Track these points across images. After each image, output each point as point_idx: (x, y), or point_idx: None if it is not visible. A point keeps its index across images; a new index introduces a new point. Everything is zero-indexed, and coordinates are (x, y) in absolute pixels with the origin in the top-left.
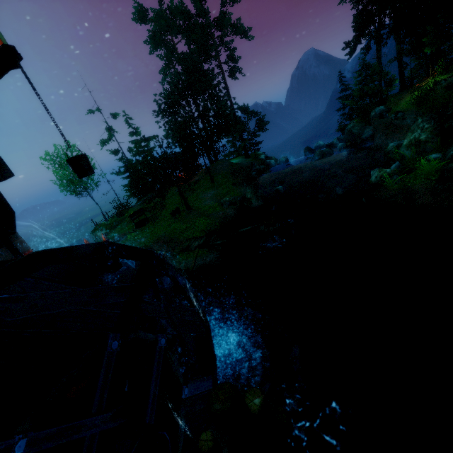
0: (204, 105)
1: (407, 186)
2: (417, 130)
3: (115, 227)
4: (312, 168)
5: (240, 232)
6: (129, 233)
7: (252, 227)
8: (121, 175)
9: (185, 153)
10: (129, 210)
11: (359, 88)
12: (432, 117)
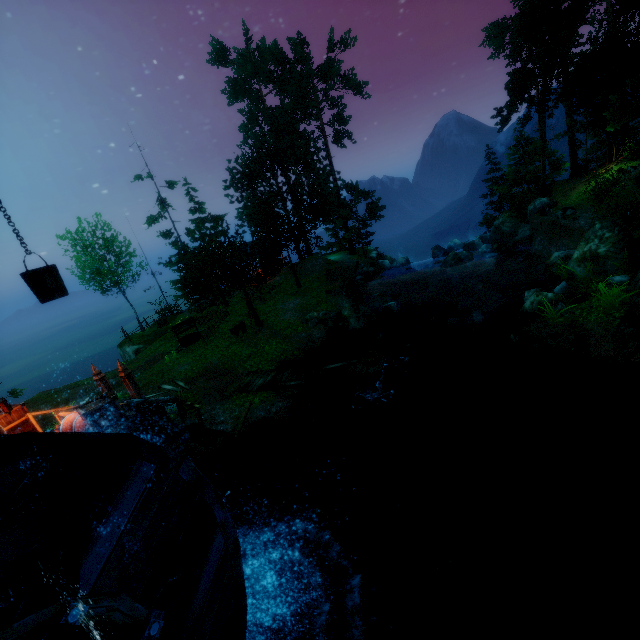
0: (297, 179)
1: (577, 322)
2: (593, 239)
3: (153, 341)
4: (442, 276)
5: (326, 370)
6: (169, 354)
7: (344, 364)
8: (171, 266)
9: (263, 243)
10: (177, 317)
11: (513, 170)
12: (615, 223)
